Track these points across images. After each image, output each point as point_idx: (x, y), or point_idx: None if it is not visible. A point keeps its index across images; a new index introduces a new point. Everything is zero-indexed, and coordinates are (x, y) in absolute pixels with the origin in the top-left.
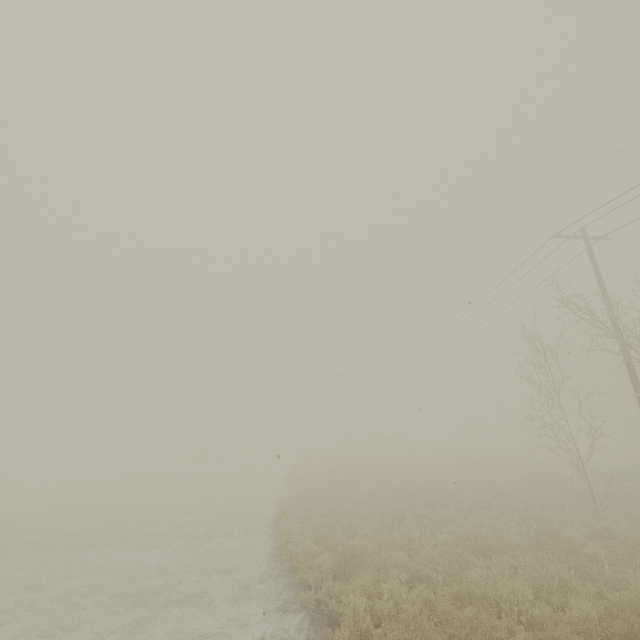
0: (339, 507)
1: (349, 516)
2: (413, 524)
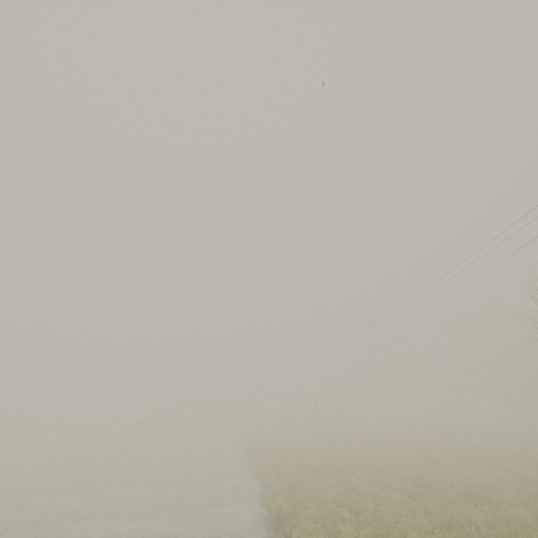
0: (353, 506)
1: (388, 523)
2: (477, 534)
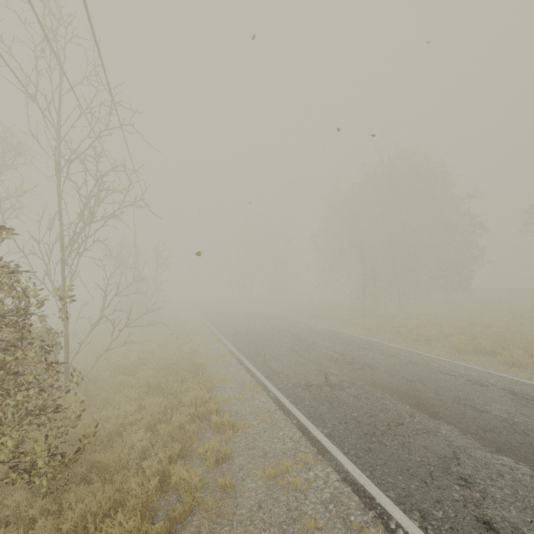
0: None
1: None
2: None
